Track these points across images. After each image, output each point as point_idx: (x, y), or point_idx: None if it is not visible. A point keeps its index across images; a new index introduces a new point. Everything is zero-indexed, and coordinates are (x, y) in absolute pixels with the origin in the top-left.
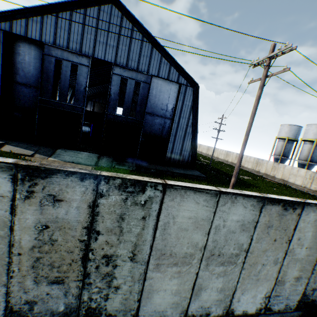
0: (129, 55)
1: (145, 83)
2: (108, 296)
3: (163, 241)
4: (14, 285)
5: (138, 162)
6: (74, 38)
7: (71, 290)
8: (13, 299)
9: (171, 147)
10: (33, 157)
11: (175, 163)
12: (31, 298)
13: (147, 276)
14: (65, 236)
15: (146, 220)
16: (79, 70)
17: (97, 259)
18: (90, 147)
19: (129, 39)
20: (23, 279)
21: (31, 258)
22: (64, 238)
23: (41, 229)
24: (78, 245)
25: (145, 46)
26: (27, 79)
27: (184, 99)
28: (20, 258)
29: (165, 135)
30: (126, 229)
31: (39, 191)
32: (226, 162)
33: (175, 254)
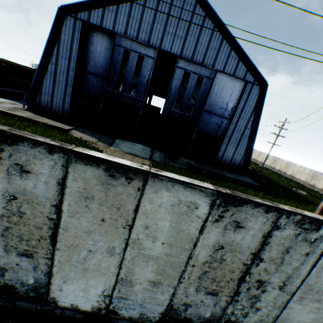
0: (196, 48)
1: (208, 79)
2: (247, 314)
3: (314, 278)
4: (180, 288)
5: (188, 160)
6: (144, 29)
7: (220, 303)
8: (175, 299)
9: (224, 149)
10: (97, 145)
11: (225, 165)
12: (188, 302)
13: (287, 305)
14: (233, 258)
15: (308, 256)
16: (144, 61)
17: (251, 282)
18: (141, 139)
19: (198, 29)
20: (188, 285)
21: (200, 270)
22: (231, 259)
23: (216, 248)
24: (240, 267)
25: (215, 37)
26: (96, 69)
27: (247, 98)
28: (192, 268)
29: (220, 135)
30: (286, 261)
31: (227, 217)
32: (272, 169)
33: (320, 292)
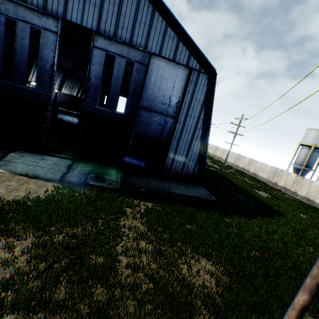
0: (119, 20)
1: (140, 65)
2: None
3: None
4: None
5: (126, 174)
6: None
7: None
8: None
9: (172, 155)
10: None
11: (176, 175)
12: None
13: None
14: None
15: None
16: (43, 37)
17: None
18: (68, 148)
19: None
20: None
21: None
22: None
23: None
24: None
25: (143, 7)
26: None
27: (194, 90)
28: None
29: (165, 139)
30: None
31: None
32: (236, 167)
33: None
